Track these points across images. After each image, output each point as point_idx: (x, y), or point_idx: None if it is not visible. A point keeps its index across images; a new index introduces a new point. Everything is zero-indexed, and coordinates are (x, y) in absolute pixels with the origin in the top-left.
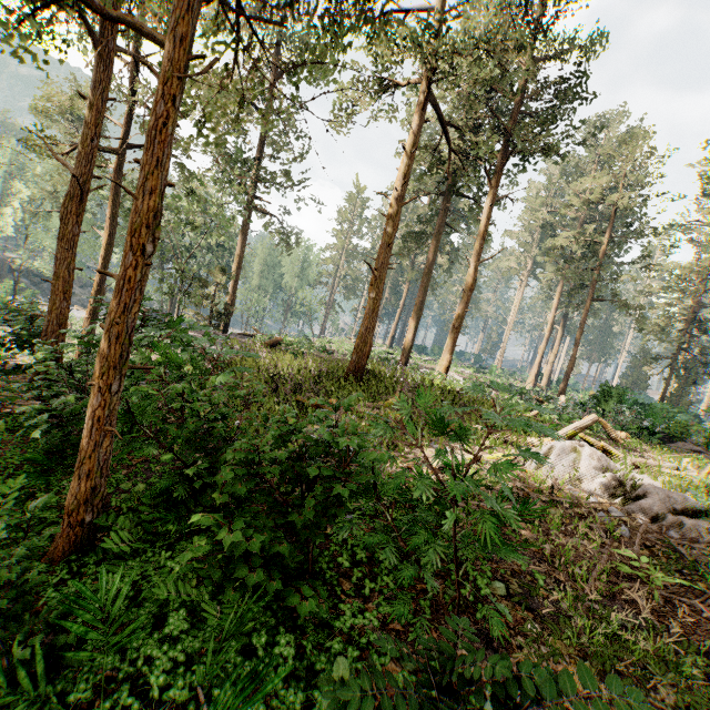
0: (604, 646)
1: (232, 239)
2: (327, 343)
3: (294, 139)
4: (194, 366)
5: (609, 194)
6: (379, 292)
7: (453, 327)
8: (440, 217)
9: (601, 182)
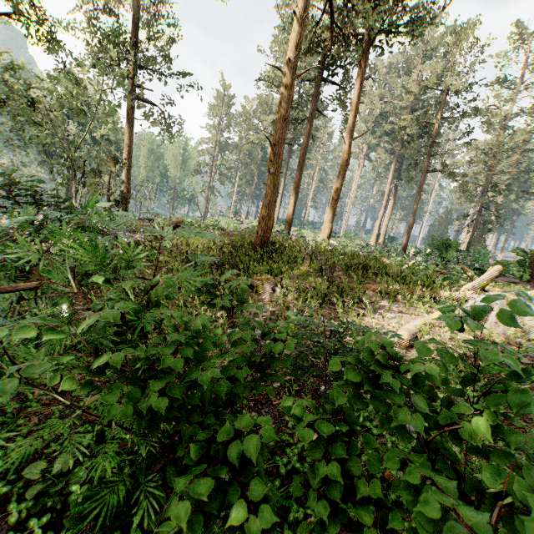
0: None
1: (117, 133)
2: (216, 222)
3: (167, 25)
4: (127, 262)
5: (444, 80)
6: (279, 167)
7: (332, 199)
8: (311, 102)
9: (437, 69)
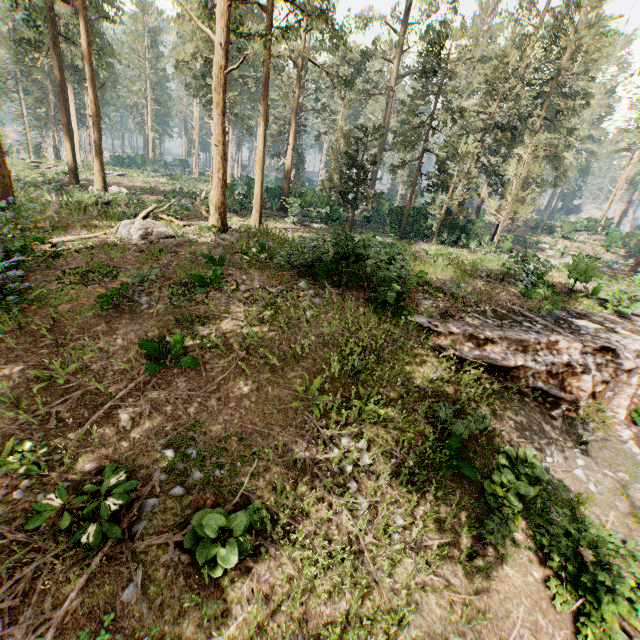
0: (86, 273)
1: None
2: None
3: None
4: None
5: None
6: None
7: (95, 150)
8: (50, 27)
9: None
